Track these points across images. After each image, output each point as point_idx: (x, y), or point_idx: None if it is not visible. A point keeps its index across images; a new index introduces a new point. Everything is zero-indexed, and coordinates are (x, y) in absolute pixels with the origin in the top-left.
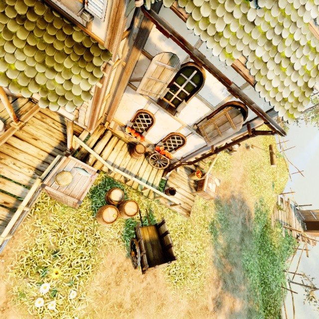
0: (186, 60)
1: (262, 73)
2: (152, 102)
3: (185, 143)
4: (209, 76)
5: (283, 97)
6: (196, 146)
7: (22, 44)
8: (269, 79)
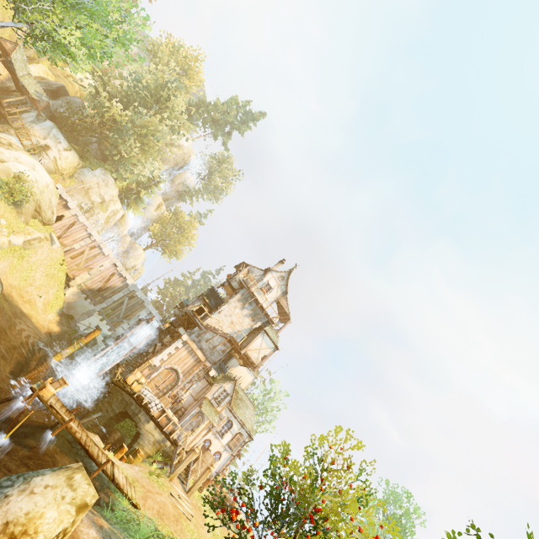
0: (229, 419)
1: (245, 423)
2: (214, 434)
3: (221, 457)
4: (233, 423)
5: (250, 429)
6: (224, 459)
7: (208, 408)
8: (247, 424)
